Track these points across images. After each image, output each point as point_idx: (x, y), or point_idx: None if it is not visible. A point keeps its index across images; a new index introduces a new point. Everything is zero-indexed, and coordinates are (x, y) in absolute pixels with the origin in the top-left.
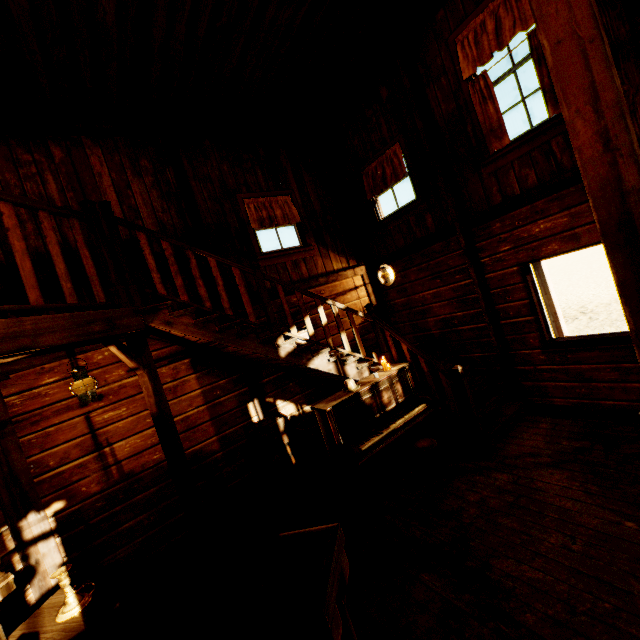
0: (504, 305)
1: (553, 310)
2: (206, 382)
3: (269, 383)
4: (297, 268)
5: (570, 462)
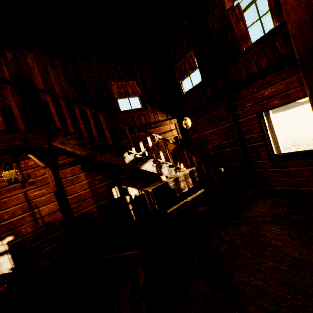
0: (248, 136)
1: (276, 141)
2: (90, 177)
3: (124, 178)
4: (139, 119)
5: (282, 220)
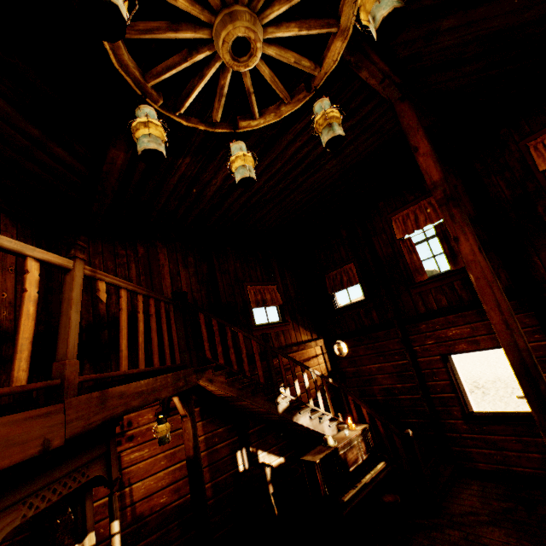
0: (432, 382)
1: (462, 387)
2: (208, 429)
3: (253, 433)
4: (278, 338)
5: (503, 520)
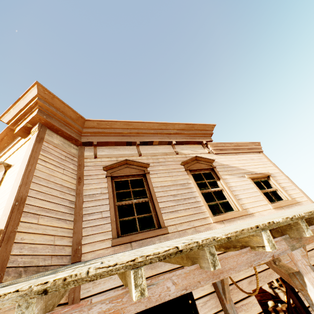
0: None
1: None
2: None
3: None
4: None
5: None
